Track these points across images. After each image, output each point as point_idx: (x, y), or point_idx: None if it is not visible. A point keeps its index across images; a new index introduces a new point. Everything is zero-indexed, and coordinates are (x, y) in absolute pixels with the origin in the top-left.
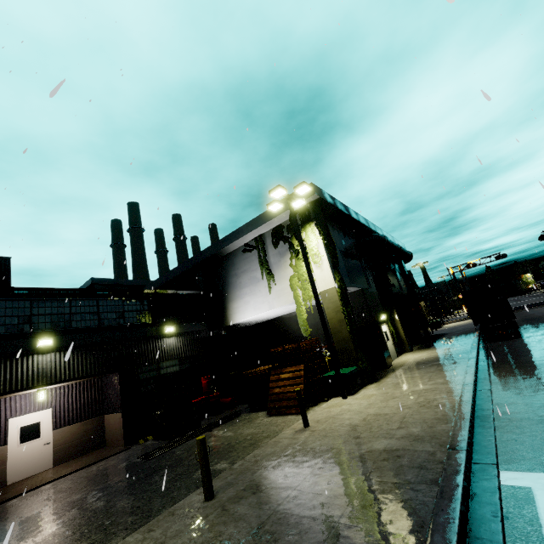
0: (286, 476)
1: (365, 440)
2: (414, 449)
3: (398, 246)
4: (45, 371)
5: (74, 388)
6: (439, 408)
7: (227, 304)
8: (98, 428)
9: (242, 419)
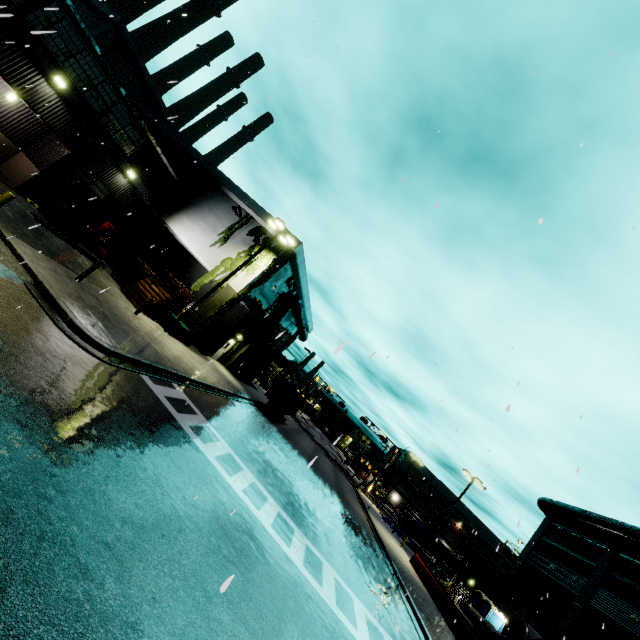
0: (113, 311)
1: (152, 341)
2: (164, 358)
3: (303, 325)
4: (37, 94)
5: (29, 113)
6: (190, 370)
7: (182, 212)
8: (7, 152)
9: (104, 272)
